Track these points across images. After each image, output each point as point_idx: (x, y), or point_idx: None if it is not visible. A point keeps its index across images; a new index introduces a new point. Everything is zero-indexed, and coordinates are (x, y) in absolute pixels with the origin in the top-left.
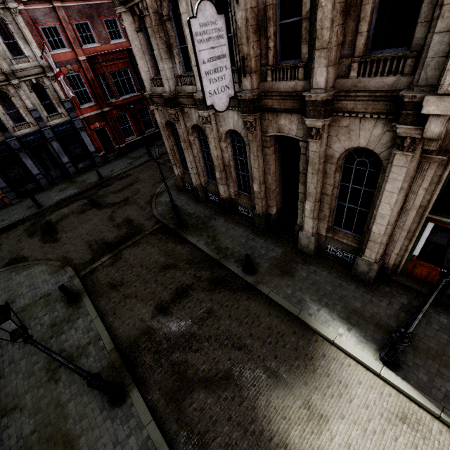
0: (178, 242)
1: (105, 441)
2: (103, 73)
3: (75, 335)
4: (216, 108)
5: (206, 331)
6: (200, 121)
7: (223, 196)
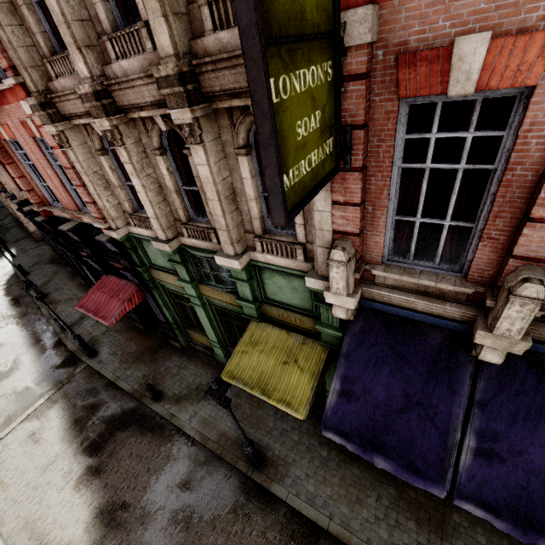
0: None
1: None
2: None
3: None
4: None
5: None
6: None
7: (15, 216)
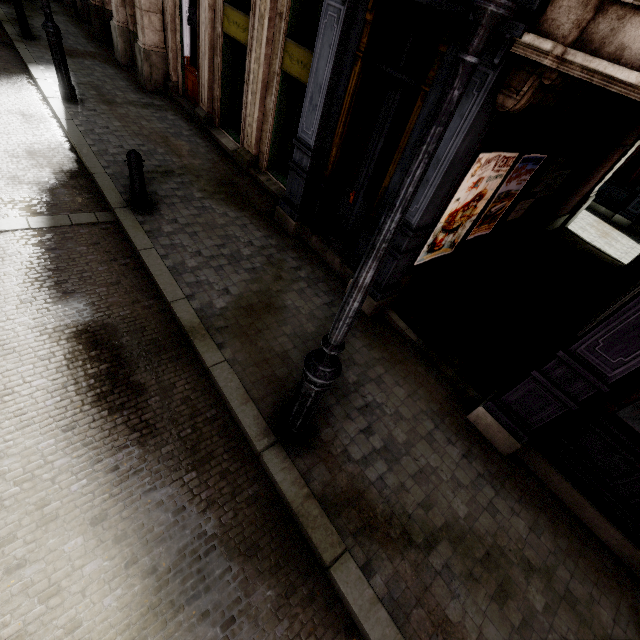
0: None
1: None
2: None
3: None
4: None
5: None
6: None
7: None
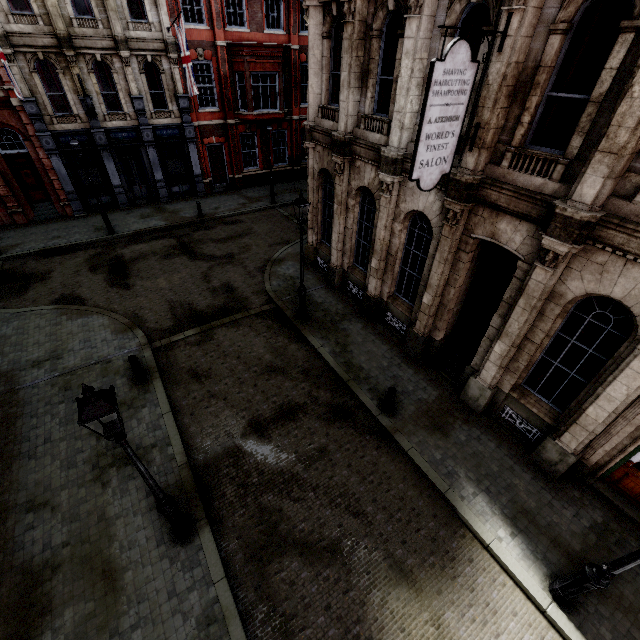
0: (294, 339)
1: (158, 586)
2: (242, 71)
3: (137, 429)
4: (421, 185)
5: (314, 477)
6: (375, 184)
7: (371, 293)
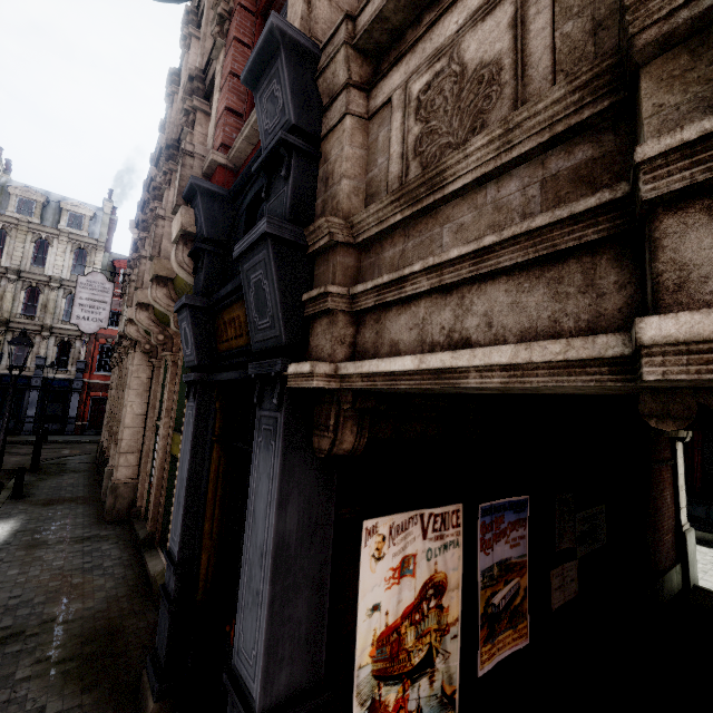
0: (4, 478)
1: None
2: None
3: None
4: (82, 329)
5: None
6: None
7: (103, 446)
